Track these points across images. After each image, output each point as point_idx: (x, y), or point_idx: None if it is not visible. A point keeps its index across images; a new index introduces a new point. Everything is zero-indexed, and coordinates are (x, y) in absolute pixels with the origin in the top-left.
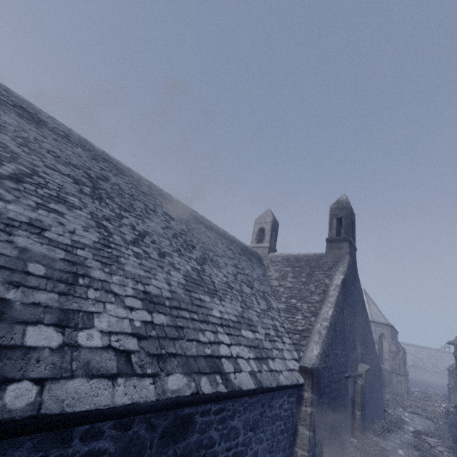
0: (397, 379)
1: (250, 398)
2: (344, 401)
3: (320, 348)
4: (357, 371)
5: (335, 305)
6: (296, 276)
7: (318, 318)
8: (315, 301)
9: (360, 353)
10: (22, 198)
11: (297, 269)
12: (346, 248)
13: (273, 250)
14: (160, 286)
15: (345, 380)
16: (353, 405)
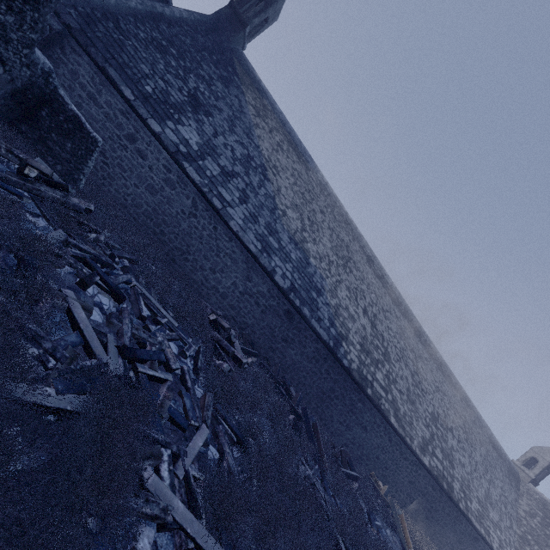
0: None
1: None
2: None
3: None
4: None
5: None
6: (543, 524)
7: None
8: None
9: None
10: (461, 451)
11: (547, 520)
12: None
13: (535, 483)
14: (480, 495)
15: None
16: None
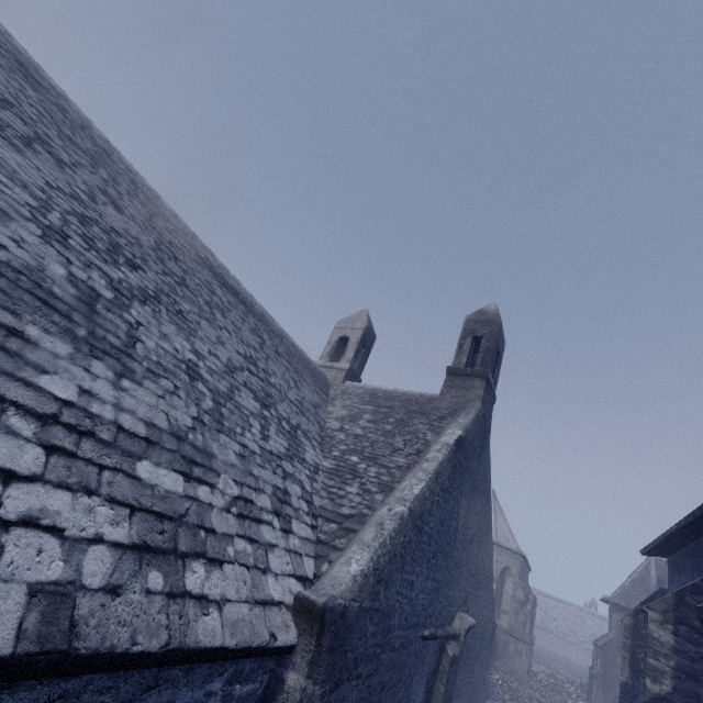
0: (516, 648)
1: (4, 690)
2: (408, 691)
3: (370, 561)
4: (451, 627)
5: (433, 477)
6: (377, 420)
7: (390, 497)
8: (395, 466)
9: (463, 592)
10: None
11: (383, 410)
12: (479, 390)
13: (355, 379)
14: None
15: (422, 645)
16: (429, 697)
